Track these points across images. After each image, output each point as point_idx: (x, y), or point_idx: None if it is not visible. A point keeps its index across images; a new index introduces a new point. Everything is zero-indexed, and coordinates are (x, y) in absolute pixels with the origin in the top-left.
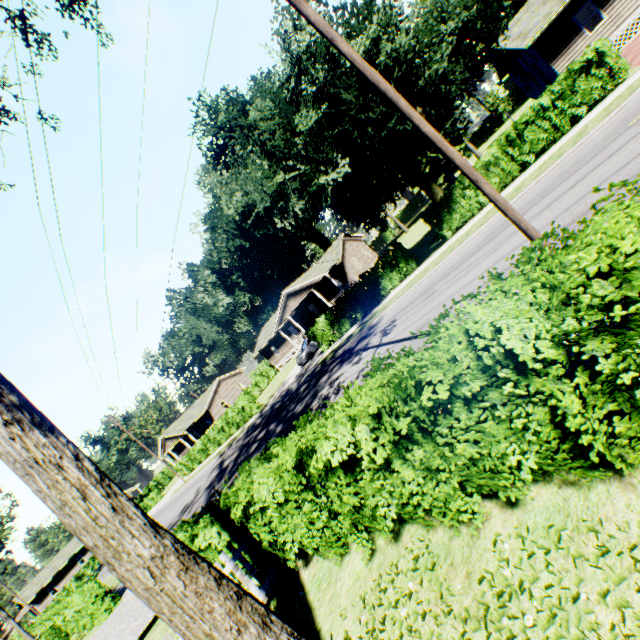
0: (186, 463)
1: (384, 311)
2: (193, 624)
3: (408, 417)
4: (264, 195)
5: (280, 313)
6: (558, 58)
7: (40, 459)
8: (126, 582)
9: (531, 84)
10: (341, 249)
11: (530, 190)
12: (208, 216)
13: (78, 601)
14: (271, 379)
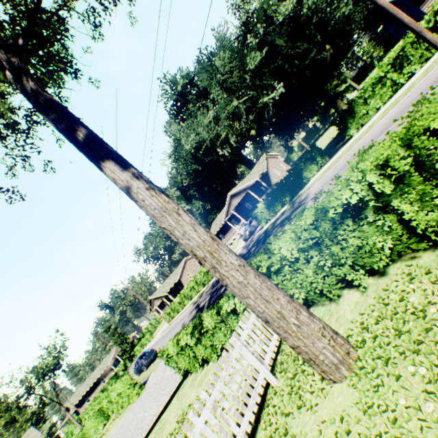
0: (169, 313)
1: (310, 189)
2: (268, 305)
3: (410, 159)
4: (209, 134)
5: (226, 209)
6: (425, 2)
7: (168, 208)
8: (225, 279)
9: (402, 28)
10: (265, 163)
11: (421, 85)
12: (174, 151)
13: (119, 387)
14: None
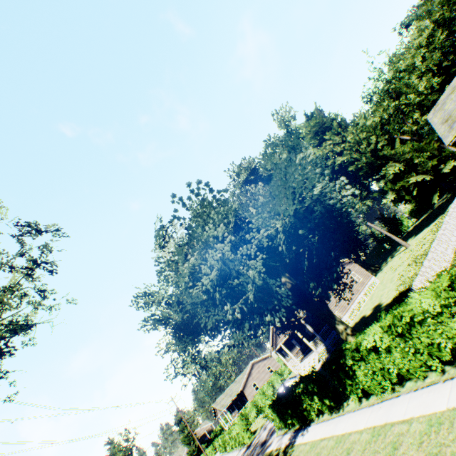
0: None
1: None
2: None
3: None
4: None
5: (273, 339)
6: None
7: None
8: None
9: None
10: None
11: None
12: None
13: None
14: (285, 377)
